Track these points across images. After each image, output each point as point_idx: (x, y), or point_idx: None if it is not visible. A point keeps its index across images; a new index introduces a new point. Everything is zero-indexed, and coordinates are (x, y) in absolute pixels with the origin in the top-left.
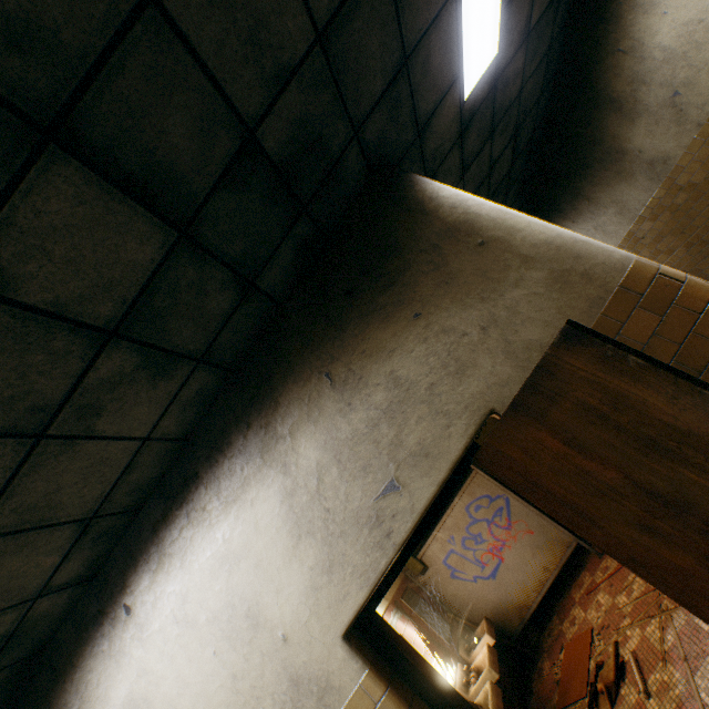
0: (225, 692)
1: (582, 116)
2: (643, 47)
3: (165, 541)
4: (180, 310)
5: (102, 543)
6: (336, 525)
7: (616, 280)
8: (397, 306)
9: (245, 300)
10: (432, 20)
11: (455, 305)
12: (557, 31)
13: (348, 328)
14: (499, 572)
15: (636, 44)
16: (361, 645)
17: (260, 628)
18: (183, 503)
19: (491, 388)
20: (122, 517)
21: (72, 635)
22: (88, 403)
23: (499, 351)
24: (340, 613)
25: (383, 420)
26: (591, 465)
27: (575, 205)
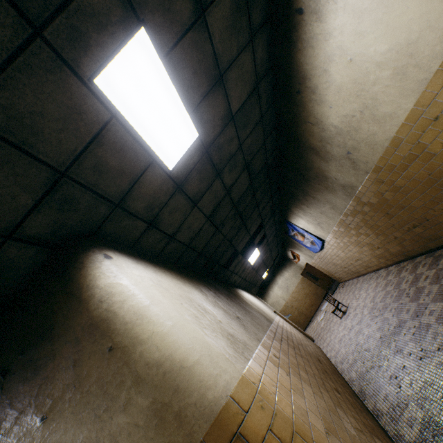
0: None
1: (297, 153)
2: (322, 123)
3: None
4: None
5: None
6: None
7: (201, 432)
8: (33, 401)
9: None
10: (90, 140)
11: (74, 416)
12: (266, 107)
13: None
14: None
15: (318, 121)
16: None
17: None
18: None
19: None
20: None
21: None
22: None
23: None
24: None
25: None
26: None
27: (306, 198)
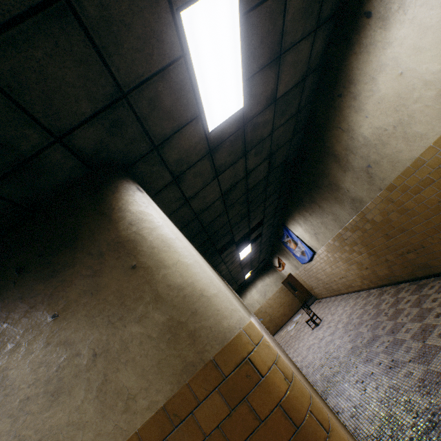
0: None
1: (318, 157)
2: (353, 131)
3: None
4: None
5: None
6: None
7: (213, 351)
8: (46, 299)
9: None
10: (157, 71)
11: (87, 319)
12: (305, 103)
13: (0, 304)
14: None
15: (350, 128)
16: None
17: None
18: None
19: (69, 426)
20: None
21: None
22: None
23: (95, 386)
24: None
25: None
26: None
27: (312, 205)
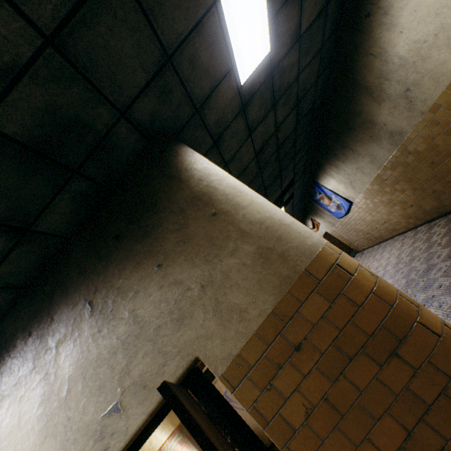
0: None
1: (347, 95)
2: (386, 54)
3: None
4: None
5: None
6: (72, 432)
7: (303, 264)
8: (147, 255)
9: (23, 241)
10: (193, 26)
11: (187, 262)
12: (328, 35)
13: (111, 266)
14: None
15: (382, 51)
16: None
17: None
18: None
19: (199, 339)
20: None
21: None
22: None
23: (210, 308)
24: None
25: (120, 350)
26: None
27: (344, 152)
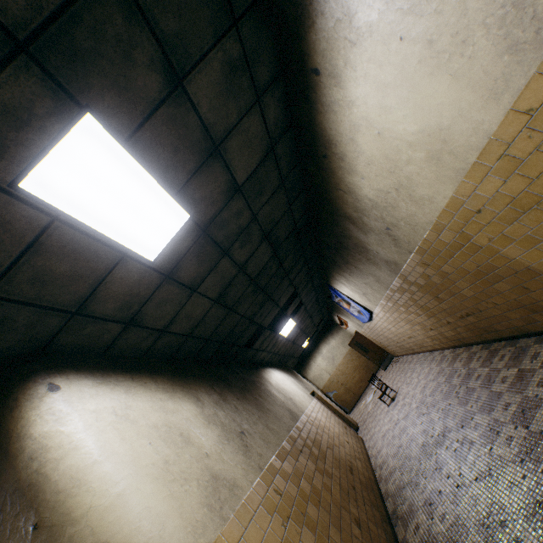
0: None
1: (332, 219)
2: (356, 193)
3: None
4: None
5: None
6: None
7: None
8: None
9: None
10: (22, 251)
11: None
12: (288, 169)
13: None
14: None
15: (351, 190)
16: None
17: None
18: None
19: None
20: None
21: None
22: None
23: None
24: None
25: None
26: None
27: (347, 266)
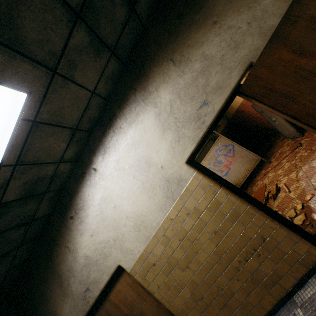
0: (140, 189)
1: None
2: None
3: (105, 143)
4: (104, 12)
5: (79, 144)
6: (180, 123)
7: None
8: (204, 19)
9: (130, 18)
10: None
11: (235, 13)
12: None
13: (180, 35)
14: (228, 173)
15: None
16: (192, 166)
17: (151, 166)
18: (110, 127)
19: (251, 52)
20: (86, 134)
21: (73, 182)
22: (71, 59)
23: (256, 34)
24: (184, 154)
25: (199, 76)
26: (303, 62)
27: None
